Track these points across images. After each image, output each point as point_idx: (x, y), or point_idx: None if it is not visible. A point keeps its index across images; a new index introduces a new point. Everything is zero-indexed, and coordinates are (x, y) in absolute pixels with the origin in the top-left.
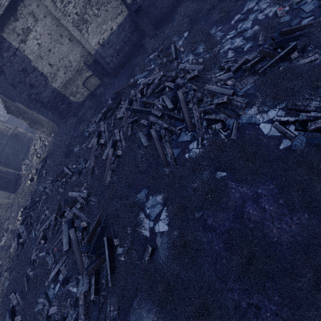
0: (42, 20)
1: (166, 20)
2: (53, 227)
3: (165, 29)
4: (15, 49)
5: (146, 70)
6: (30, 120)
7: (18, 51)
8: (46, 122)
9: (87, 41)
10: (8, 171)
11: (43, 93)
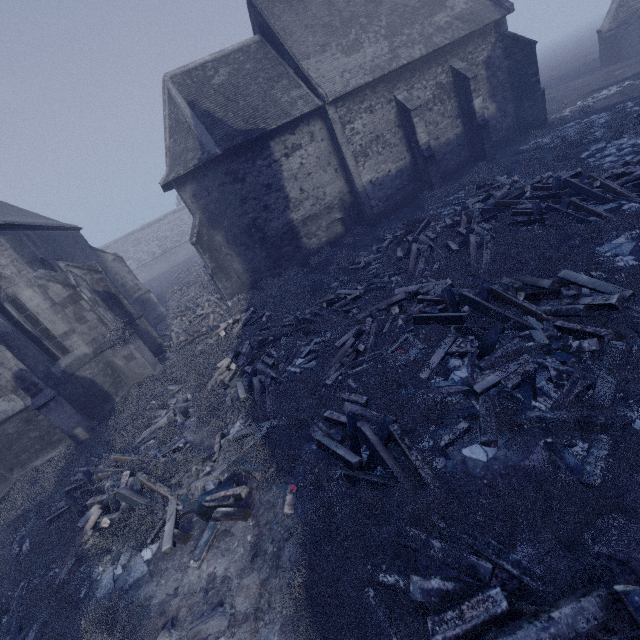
0: (317, 143)
1: (447, 181)
2: (376, 330)
3: (452, 185)
4: (273, 161)
5: (451, 205)
6: (217, 264)
7: (275, 164)
8: (238, 274)
9: (359, 175)
10: (149, 333)
11: (274, 221)
